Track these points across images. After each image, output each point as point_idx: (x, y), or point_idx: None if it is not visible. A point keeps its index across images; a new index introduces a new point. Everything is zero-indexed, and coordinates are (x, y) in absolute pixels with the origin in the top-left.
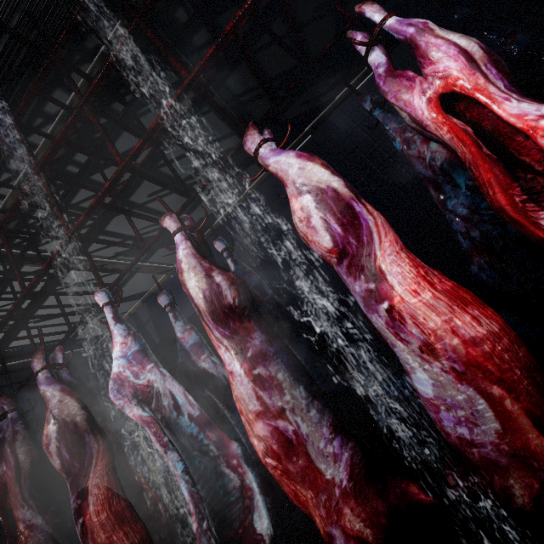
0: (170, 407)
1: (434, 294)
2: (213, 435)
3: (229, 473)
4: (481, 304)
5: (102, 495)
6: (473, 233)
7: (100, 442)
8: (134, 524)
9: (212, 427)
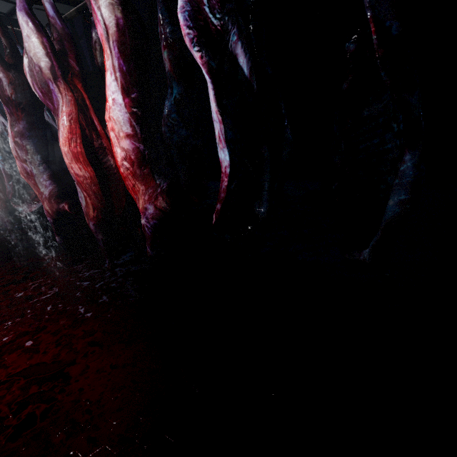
0: (2, 128)
1: (66, 147)
2: None
3: None
4: (85, 161)
5: None
6: (162, 127)
7: None
8: None
9: None
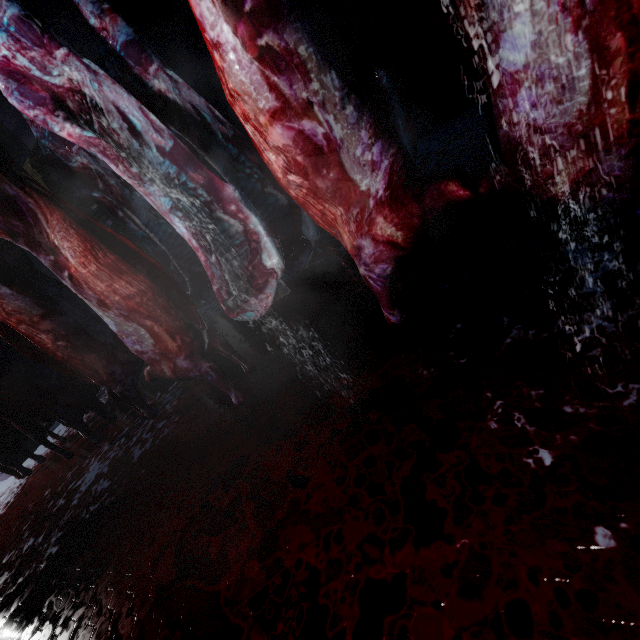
0: (124, 133)
1: None
2: (199, 177)
3: (227, 219)
4: None
5: (73, 248)
6: None
7: (35, 191)
8: (128, 272)
9: (194, 164)
